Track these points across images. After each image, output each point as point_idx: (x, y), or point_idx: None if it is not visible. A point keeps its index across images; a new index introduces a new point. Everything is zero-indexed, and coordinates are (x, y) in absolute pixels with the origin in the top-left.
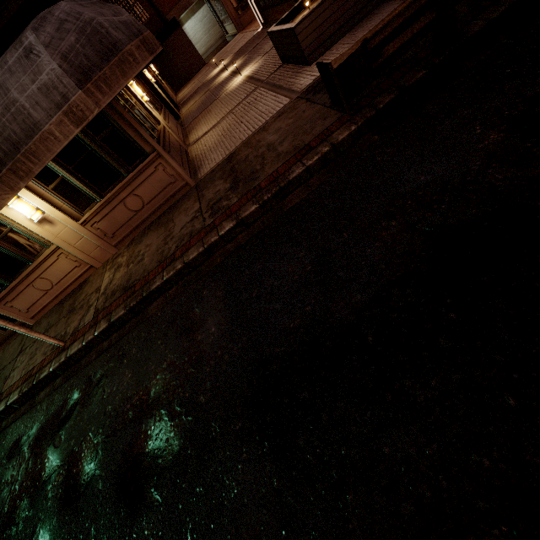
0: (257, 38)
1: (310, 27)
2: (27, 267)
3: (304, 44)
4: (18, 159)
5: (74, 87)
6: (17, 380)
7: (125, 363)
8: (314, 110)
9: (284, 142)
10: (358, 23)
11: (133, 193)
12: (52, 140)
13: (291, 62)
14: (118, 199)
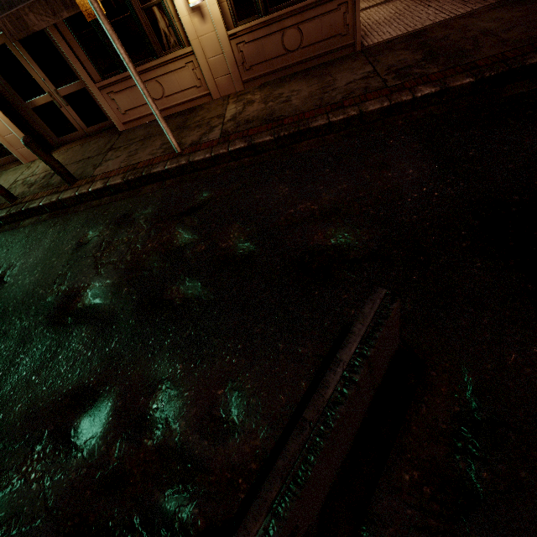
0: None
1: None
2: (150, 60)
3: None
4: None
5: None
6: (115, 169)
7: (276, 179)
8: None
9: (511, 31)
10: None
11: (298, 26)
12: None
13: None
14: (280, 25)
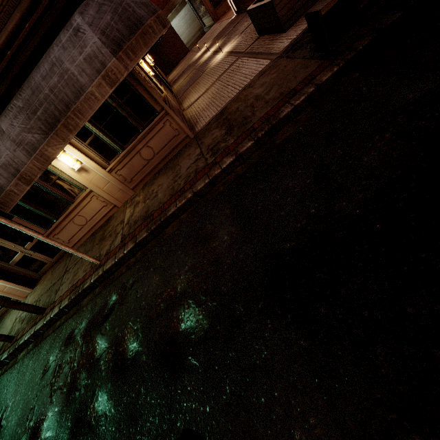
0: (232, 23)
1: None
2: (69, 207)
3: (280, 14)
4: (69, 116)
5: (110, 55)
6: (65, 291)
7: (152, 270)
8: (295, 64)
9: (270, 91)
10: None
11: (147, 145)
12: (93, 99)
13: (267, 33)
14: (135, 150)
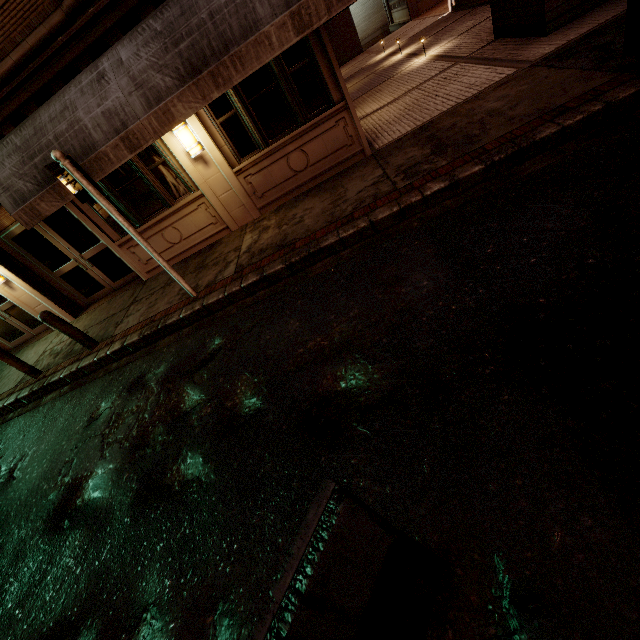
0: (445, 21)
1: None
2: (163, 210)
3: (549, 5)
4: (224, 61)
5: None
6: (134, 325)
7: (287, 313)
8: (564, 75)
9: (517, 107)
10: None
11: (301, 149)
12: (266, 46)
13: (513, 34)
14: (283, 152)
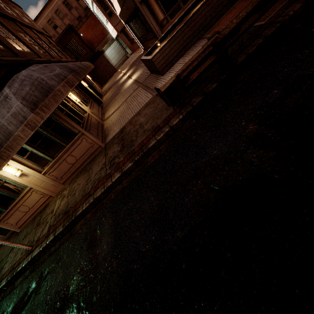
0: (141, 57)
1: (160, 57)
2: (15, 200)
3: (158, 66)
4: (2, 150)
5: (29, 112)
6: (6, 271)
7: (60, 265)
8: (163, 104)
9: (148, 123)
10: (186, 51)
11: (70, 155)
12: (20, 139)
13: (154, 73)
14: (62, 159)
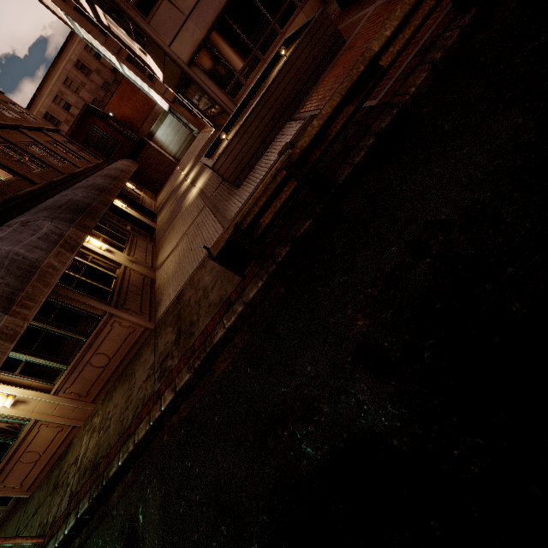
0: (210, 142)
1: (227, 161)
2: (12, 445)
3: (226, 175)
4: None
5: (0, 314)
6: None
7: None
8: None
9: (215, 288)
10: (270, 143)
11: (97, 353)
12: None
13: (226, 181)
14: (83, 362)
